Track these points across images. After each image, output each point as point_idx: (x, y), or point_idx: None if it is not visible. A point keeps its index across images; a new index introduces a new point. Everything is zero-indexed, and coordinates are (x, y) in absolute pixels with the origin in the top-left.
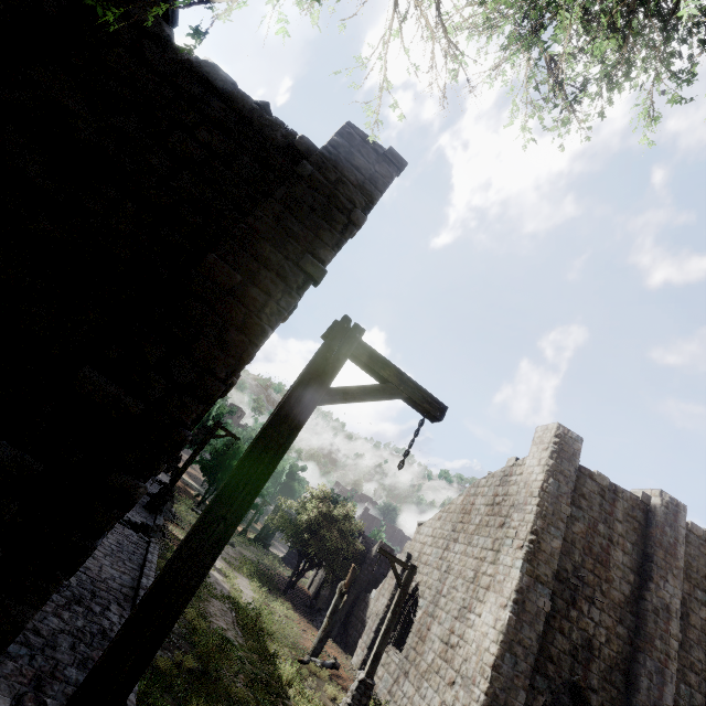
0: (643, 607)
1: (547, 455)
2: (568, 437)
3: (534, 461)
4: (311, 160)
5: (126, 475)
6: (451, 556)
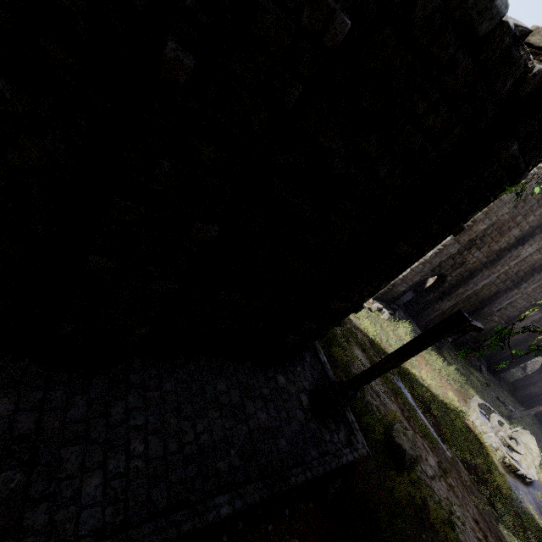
0: (505, 254)
1: None
2: None
3: None
4: (522, 136)
5: (340, 321)
6: None
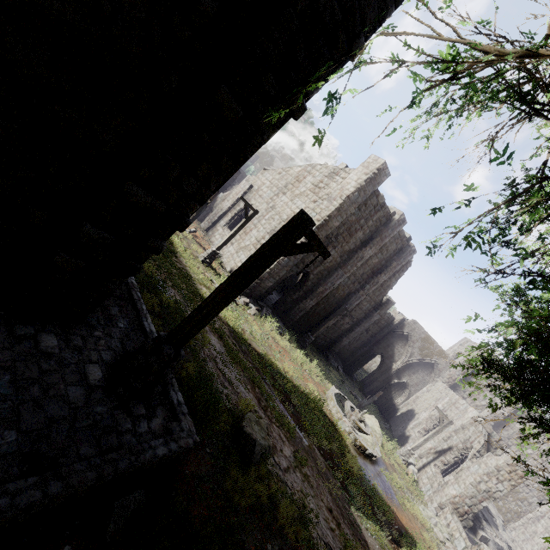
0: (354, 255)
1: (365, 179)
2: (384, 172)
3: (355, 177)
4: None
5: (157, 241)
6: (278, 201)
